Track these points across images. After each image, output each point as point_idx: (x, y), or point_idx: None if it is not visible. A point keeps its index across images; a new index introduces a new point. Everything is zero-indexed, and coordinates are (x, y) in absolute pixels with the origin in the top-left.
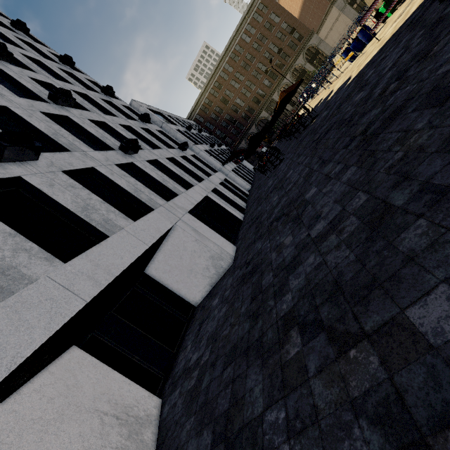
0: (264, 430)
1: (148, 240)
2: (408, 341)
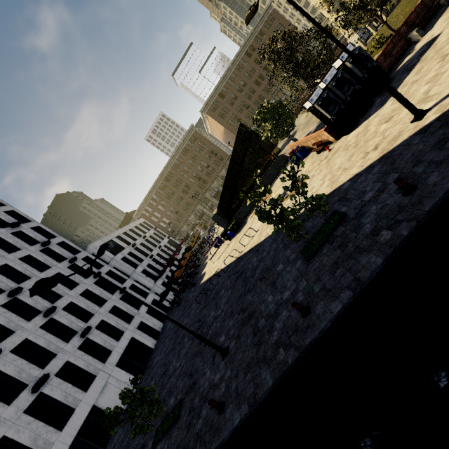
0: None
1: (92, 402)
2: None
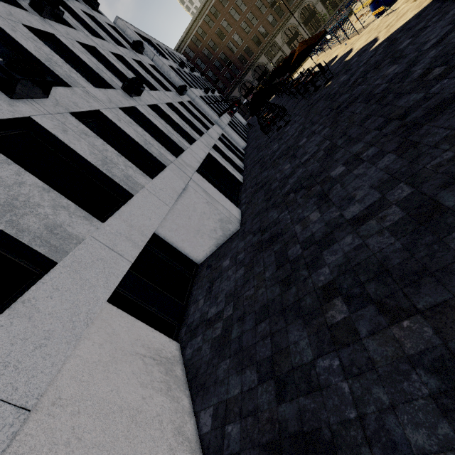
0: (318, 372)
1: (168, 200)
2: None
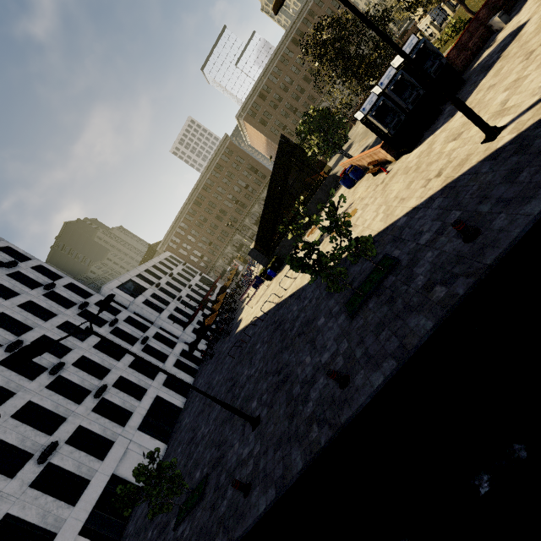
0: None
1: (110, 472)
2: (146, 539)
